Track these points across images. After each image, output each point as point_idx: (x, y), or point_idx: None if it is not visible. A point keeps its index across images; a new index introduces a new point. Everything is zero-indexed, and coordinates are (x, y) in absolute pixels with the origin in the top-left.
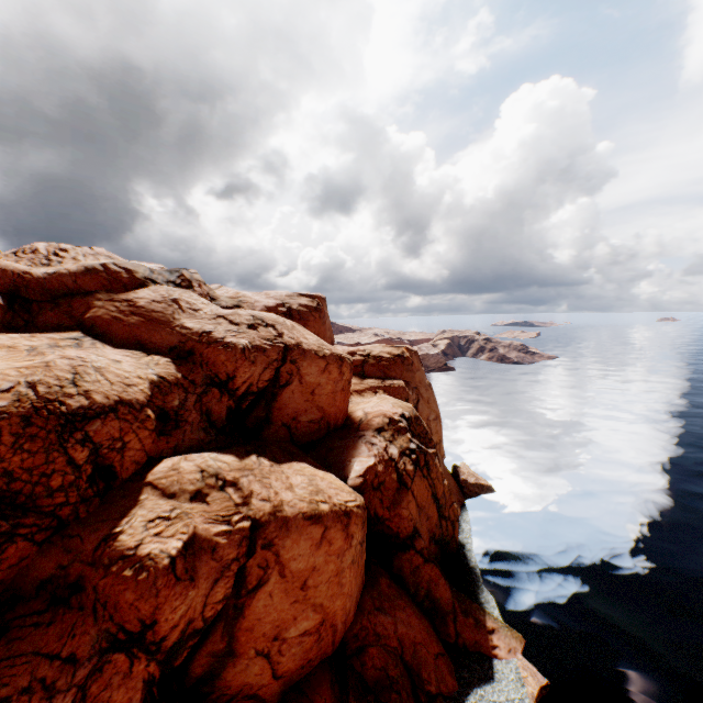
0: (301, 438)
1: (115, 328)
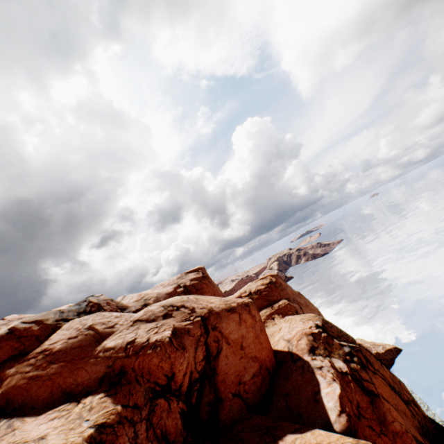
0: (254, 399)
1: (34, 390)
